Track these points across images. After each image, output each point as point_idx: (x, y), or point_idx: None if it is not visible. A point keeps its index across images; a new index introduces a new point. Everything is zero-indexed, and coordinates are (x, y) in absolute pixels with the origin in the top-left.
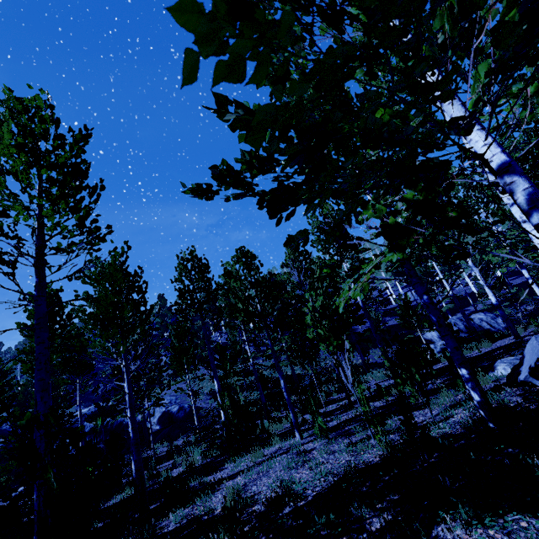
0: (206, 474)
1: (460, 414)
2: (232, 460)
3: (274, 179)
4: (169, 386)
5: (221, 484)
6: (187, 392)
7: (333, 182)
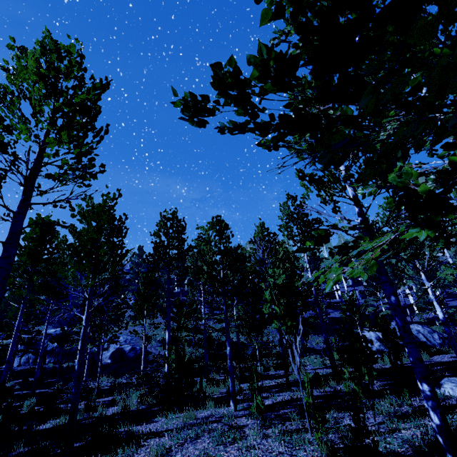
0: (137, 422)
1: (408, 430)
2: (165, 414)
3: (288, 104)
4: (126, 327)
5: (148, 440)
6: (141, 336)
7: (359, 124)
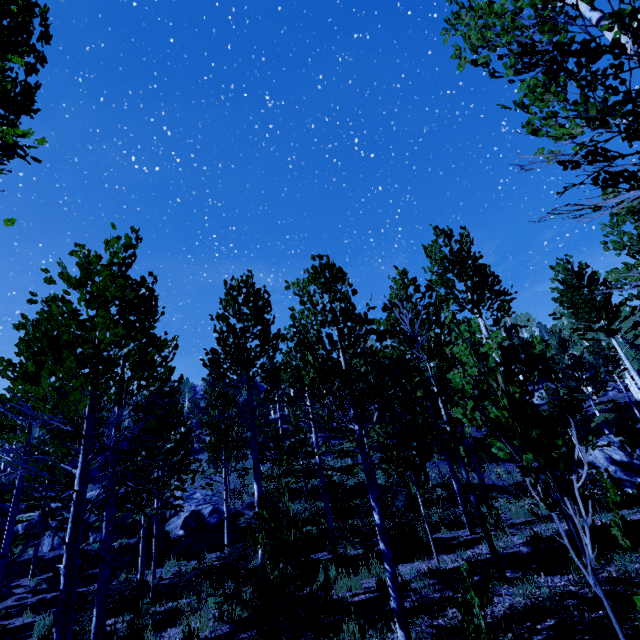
0: None
1: None
2: None
3: None
4: (193, 480)
5: None
6: (220, 492)
7: None
